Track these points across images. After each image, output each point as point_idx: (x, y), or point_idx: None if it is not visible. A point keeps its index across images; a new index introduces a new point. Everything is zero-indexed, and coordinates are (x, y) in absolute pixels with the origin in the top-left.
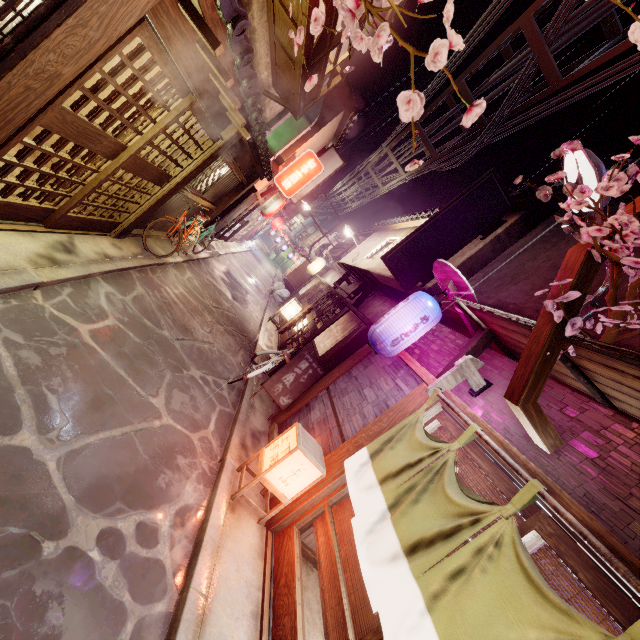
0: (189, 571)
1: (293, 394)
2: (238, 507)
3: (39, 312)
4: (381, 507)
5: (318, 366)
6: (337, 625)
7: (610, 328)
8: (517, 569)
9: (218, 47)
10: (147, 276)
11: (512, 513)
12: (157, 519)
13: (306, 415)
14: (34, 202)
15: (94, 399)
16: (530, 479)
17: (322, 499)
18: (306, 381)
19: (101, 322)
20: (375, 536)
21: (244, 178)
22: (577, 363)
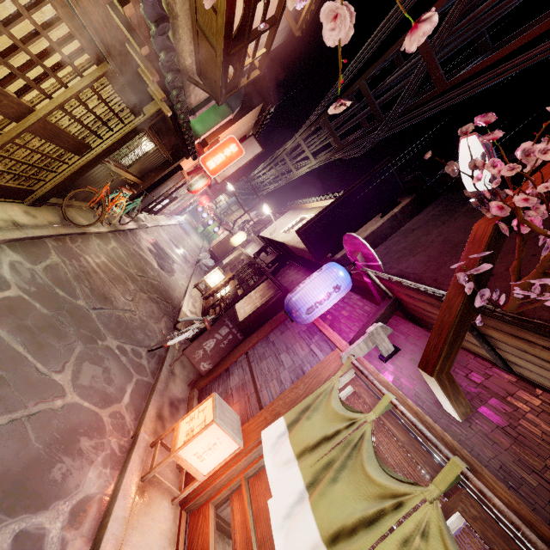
0: None
1: (213, 359)
2: (149, 489)
3: None
4: (299, 486)
5: (238, 331)
6: None
7: (514, 298)
8: None
9: (127, 5)
10: (65, 245)
11: (436, 496)
12: (45, 522)
13: (225, 380)
14: None
15: None
16: (451, 456)
17: (239, 472)
18: (226, 346)
19: None
20: (293, 522)
21: (170, 156)
22: (482, 331)
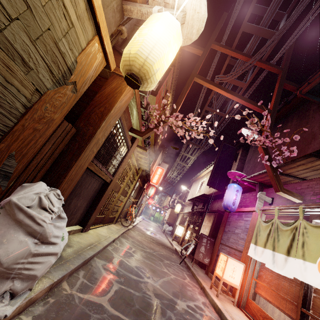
0: (223, 318)
1: (208, 255)
2: (221, 300)
3: (119, 248)
4: (270, 252)
5: (210, 238)
6: (291, 309)
7: (283, 160)
8: (313, 228)
9: (147, 150)
10: (128, 234)
11: (302, 218)
12: (198, 304)
13: None
14: (102, 215)
15: (150, 270)
16: (299, 207)
17: (251, 278)
18: (210, 247)
19: (132, 249)
20: (276, 261)
21: (142, 185)
22: (286, 173)
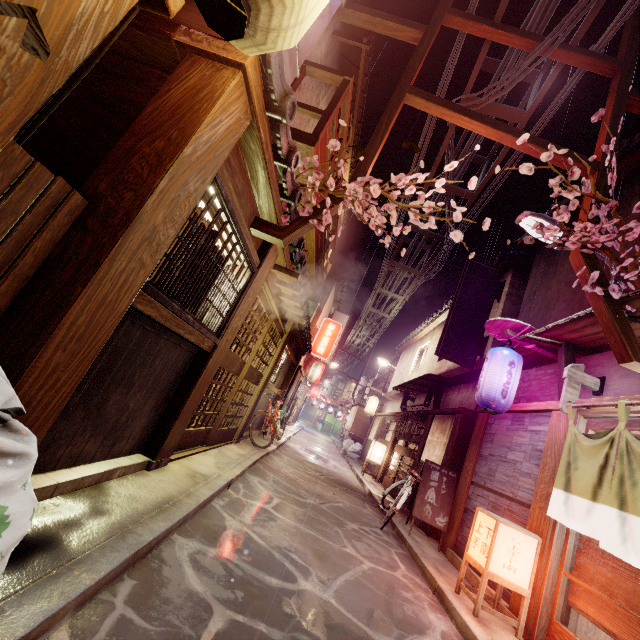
0: None
1: (444, 510)
2: (487, 623)
3: (241, 502)
4: (613, 514)
5: (448, 470)
6: None
7: (638, 282)
8: None
9: (299, 276)
10: (267, 465)
11: None
12: None
13: (472, 518)
14: (203, 427)
15: (314, 554)
16: None
17: (557, 571)
18: (447, 490)
19: (272, 501)
20: (631, 538)
21: (294, 359)
22: None
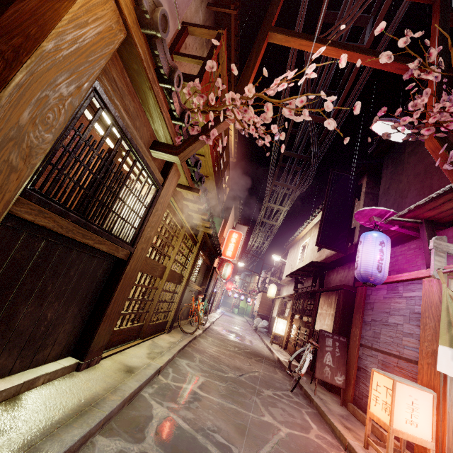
0: None
1: (340, 370)
2: None
3: (169, 387)
4: None
5: (338, 336)
6: None
7: None
8: None
9: (199, 191)
10: (194, 347)
11: None
12: None
13: (366, 375)
14: (135, 324)
15: (236, 429)
16: None
17: None
18: (340, 353)
19: (198, 381)
20: None
21: (209, 262)
22: None
